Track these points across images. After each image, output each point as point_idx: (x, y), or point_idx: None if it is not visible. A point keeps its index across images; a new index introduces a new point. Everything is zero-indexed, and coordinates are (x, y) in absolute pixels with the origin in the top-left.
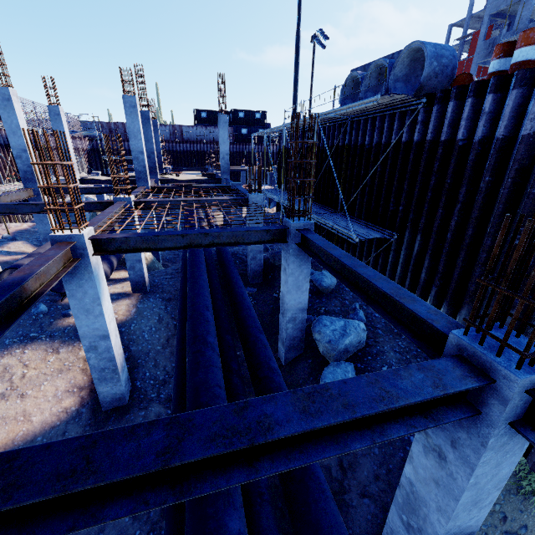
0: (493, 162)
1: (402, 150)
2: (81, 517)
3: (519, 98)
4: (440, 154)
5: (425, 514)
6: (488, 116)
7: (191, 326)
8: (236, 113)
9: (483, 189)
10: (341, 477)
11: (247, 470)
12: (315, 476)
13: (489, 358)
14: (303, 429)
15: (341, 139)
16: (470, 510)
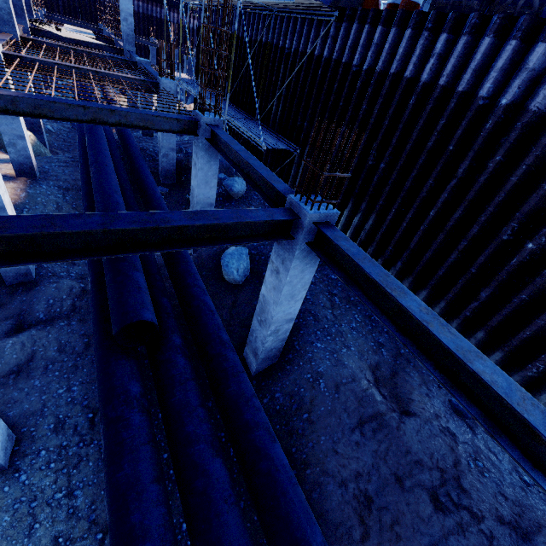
0: (370, 93)
1: (314, 64)
2: (50, 258)
3: (395, 37)
4: (340, 76)
5: (268, 309)
6: (375, 48)
7: (100, 205)
8: None
9: (361, 116)
10: (229, 319)
11: (155, 248)
12: (208, 304)
13: (300, 206)
14: (188, 223)
15: (265, 34)
16: (289, 301)
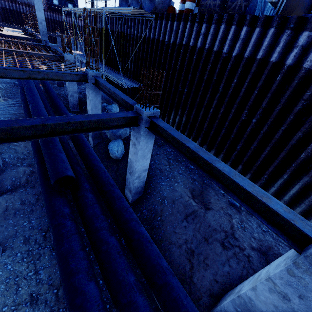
0: (175, 54)
1: (146, 42)
2: (16, 140)
3: (183, 26)
4: (160, 47)
5: (133, 165)
6: (175, 32)
7: None
8: None
9: (172, 66)
10: (116, 177)
11: (69, 133)
12: (102, 168)
13: (140, 109)
14: (84, 120)
15: (120, 27)
16: (143, 159)
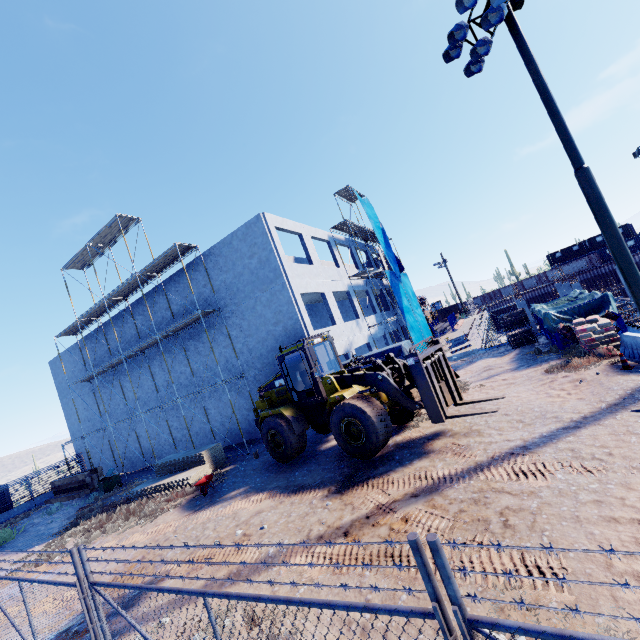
0: None
1: None
2: None
3: None
4: None
5: None
6: None
7: None
8: (593, 240)
9: None
10: None
11: None
12: None
13: None
14: None
15: None
16: None
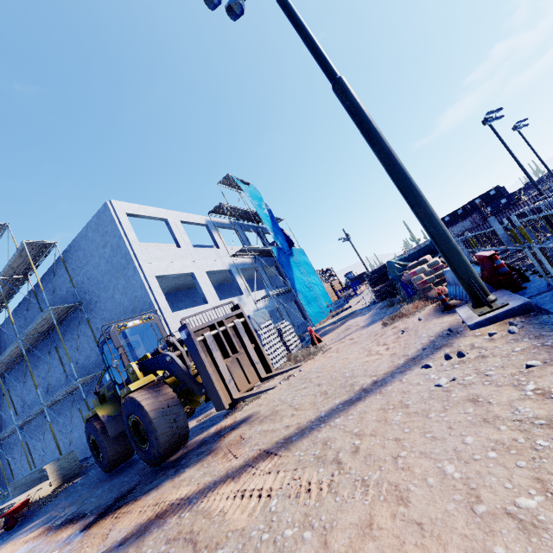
0: None
1: None
2: None
3: None
4: None
5: None
6: None
7: None
8: (472, 202)
9: None
10: None
11: None
12: None
13: None
14: None
15: None
16: None
